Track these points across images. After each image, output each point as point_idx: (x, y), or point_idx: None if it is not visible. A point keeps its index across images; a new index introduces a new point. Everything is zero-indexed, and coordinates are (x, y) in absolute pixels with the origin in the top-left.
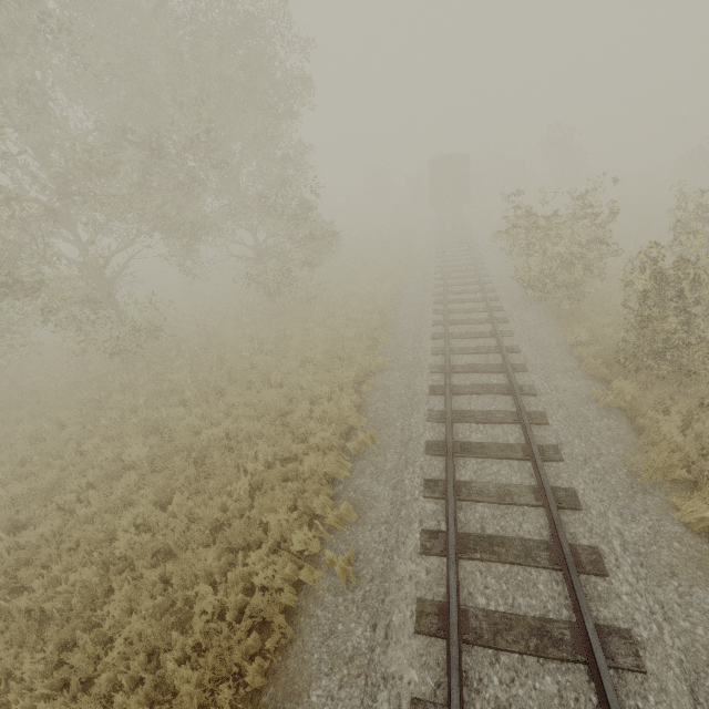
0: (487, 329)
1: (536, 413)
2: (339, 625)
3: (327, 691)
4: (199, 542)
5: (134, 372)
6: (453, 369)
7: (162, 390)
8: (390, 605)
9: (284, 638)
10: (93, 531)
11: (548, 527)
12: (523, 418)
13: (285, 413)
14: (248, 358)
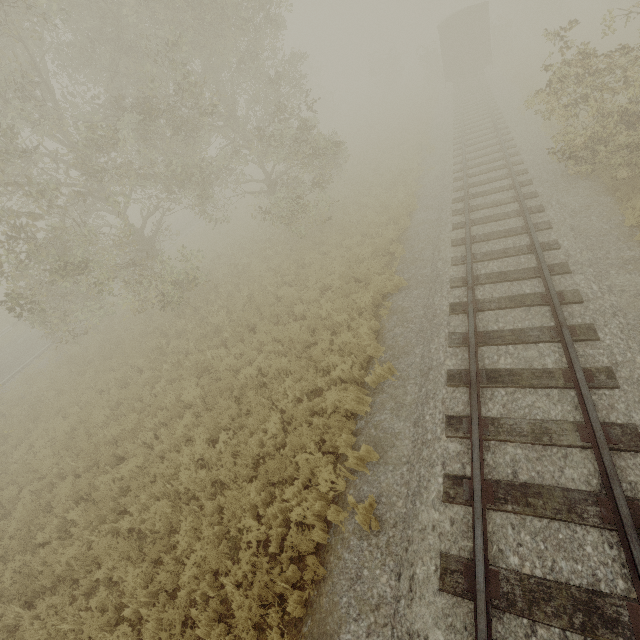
0: (518, 224)
1: (582, 327)
2: (365, 570)
3: (356, 637)
4: (245, 475)
5: (184, 319)
6: (477, 281)
7: (207, 332)
8: (413, 556)
9: (318, 573)
10: (164, 467)
11: (599, 474)
12: (564, 336)
13: (310, 344)
14: (274, 292)
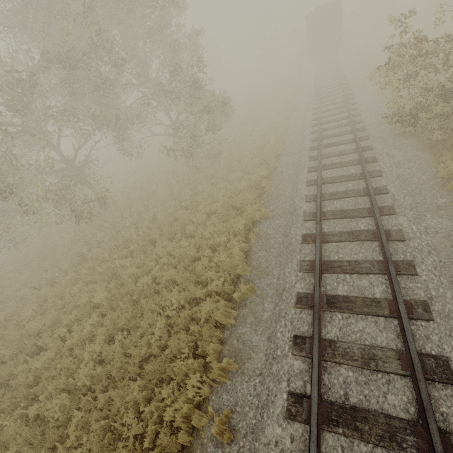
0: (357, 171)
1: (404, 263)
2: None
3: None
4: (133, 371)
5: (103, 231)
6: (324, 216)
7: (119, 244)
8: None
9: None
10: (69, 362)
11: (416, 403)
12: (390, 271)
13: (195, 258)
14: (172, 213)
